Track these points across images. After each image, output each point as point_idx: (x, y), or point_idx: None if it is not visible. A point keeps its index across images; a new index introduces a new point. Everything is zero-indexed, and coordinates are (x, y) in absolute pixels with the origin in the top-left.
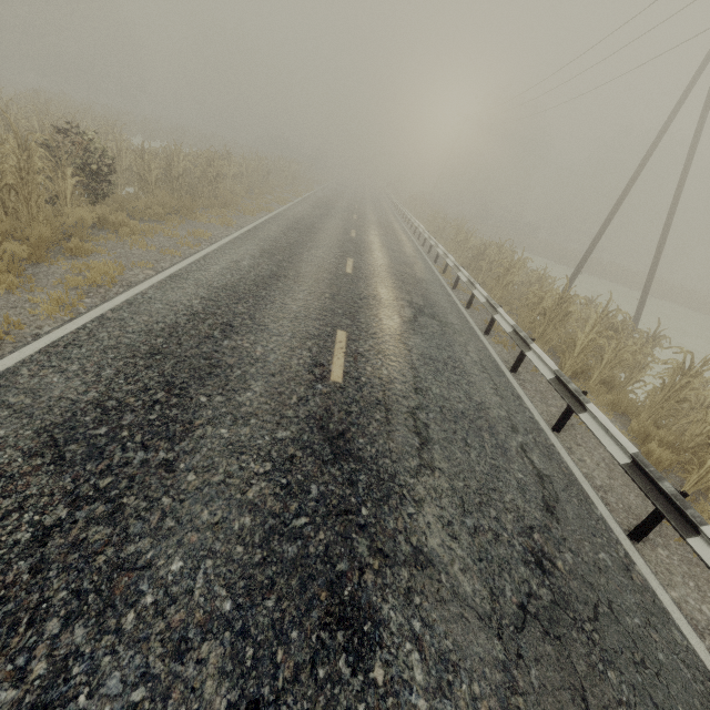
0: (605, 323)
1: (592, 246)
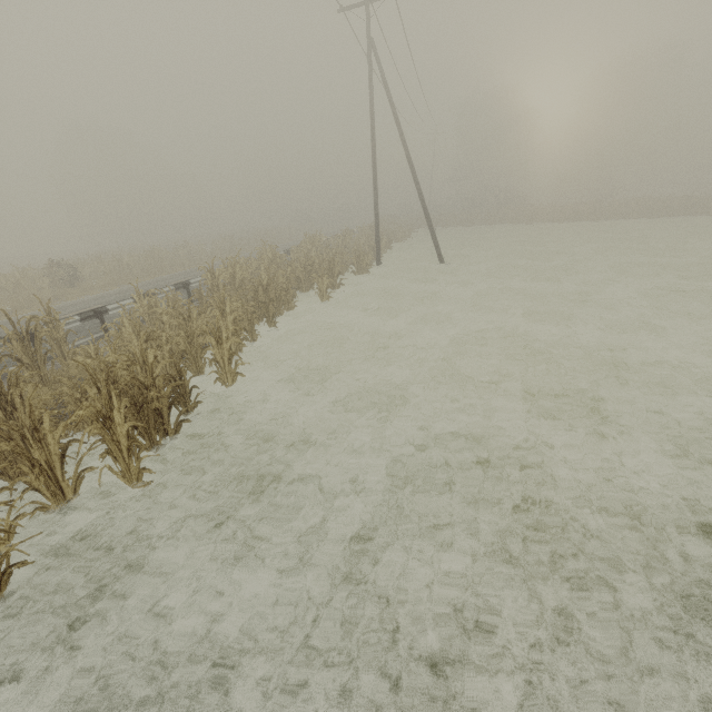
0: (277, 263)
1: (375, 212)
